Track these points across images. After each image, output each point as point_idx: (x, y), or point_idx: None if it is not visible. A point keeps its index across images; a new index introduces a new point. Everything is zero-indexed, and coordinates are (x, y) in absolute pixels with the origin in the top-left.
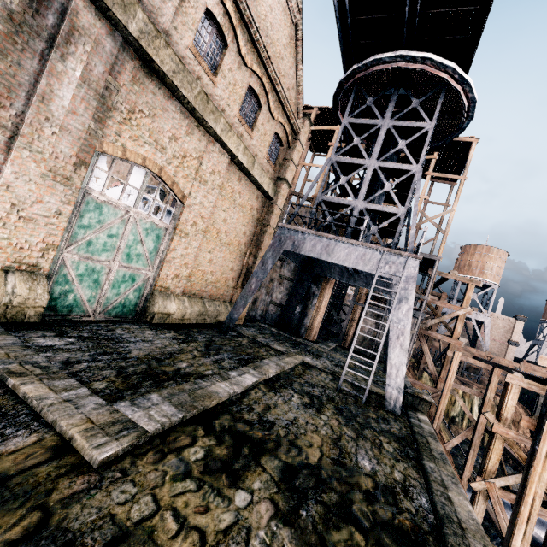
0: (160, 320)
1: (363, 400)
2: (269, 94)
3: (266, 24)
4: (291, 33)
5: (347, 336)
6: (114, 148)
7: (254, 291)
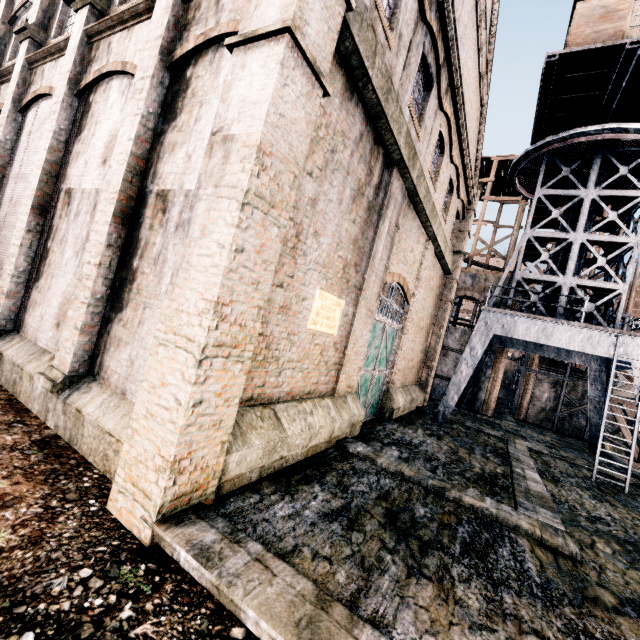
0: (395, 415)
1: (626, 489)
2: (460, 178)
3: (467, 119)
4: (478, 115)
5: (520, 407)
6: (390, 275)
7: (466, 377)
